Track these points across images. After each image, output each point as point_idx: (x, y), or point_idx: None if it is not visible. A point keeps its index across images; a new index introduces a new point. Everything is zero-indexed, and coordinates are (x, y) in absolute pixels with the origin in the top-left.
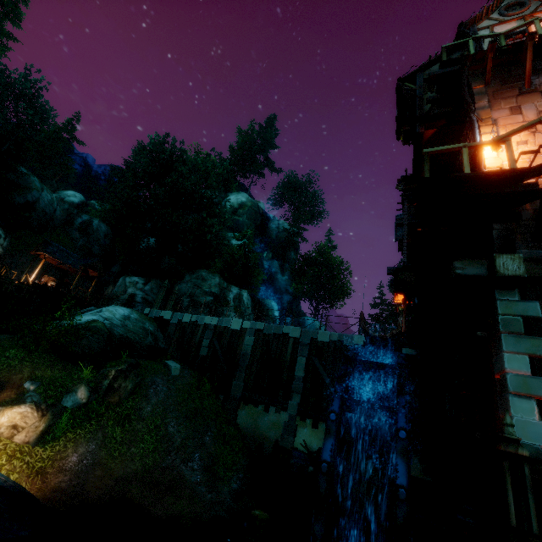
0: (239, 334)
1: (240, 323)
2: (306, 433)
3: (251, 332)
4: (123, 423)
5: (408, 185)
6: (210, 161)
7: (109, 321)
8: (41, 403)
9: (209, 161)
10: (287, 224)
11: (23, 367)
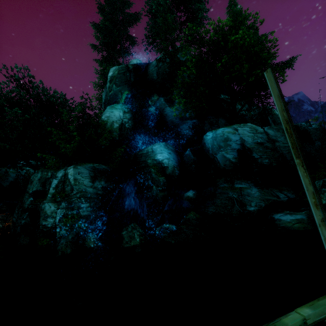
0: None
1: None
2: None
3: None
4: None
5: None
6: None
7: None
8: None
9: None
10: None
11: None
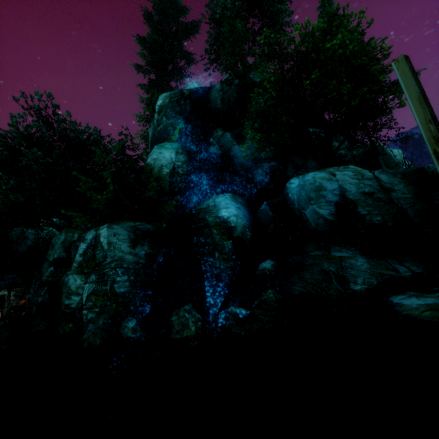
0: None
1: None
2: None
3: None
4: None
5: None
6: None
7: None
8: None
9: None
10: None
11: None
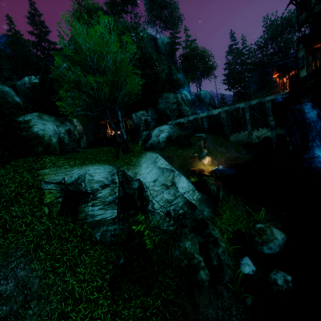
0: (218, 115)
1: (217, 111)
2: (255, 133)
3: (223, 112)
4: (210, 154)
5: (306, 47)
6: (95, 7)
7: (170, 132)
8: (208, 155)
9: (95, 8)
10: (166, 38)
11: (187, 152)
